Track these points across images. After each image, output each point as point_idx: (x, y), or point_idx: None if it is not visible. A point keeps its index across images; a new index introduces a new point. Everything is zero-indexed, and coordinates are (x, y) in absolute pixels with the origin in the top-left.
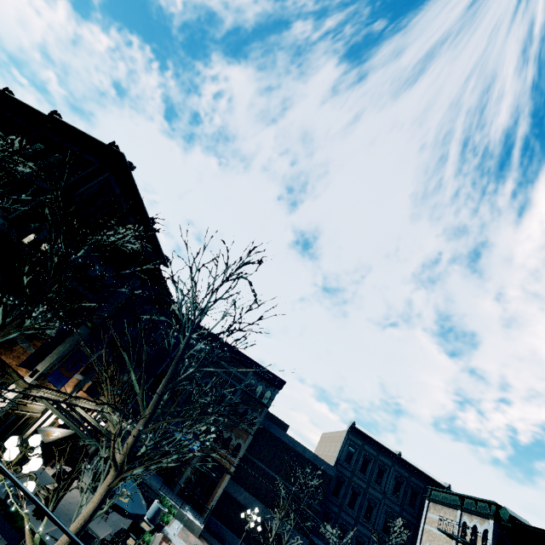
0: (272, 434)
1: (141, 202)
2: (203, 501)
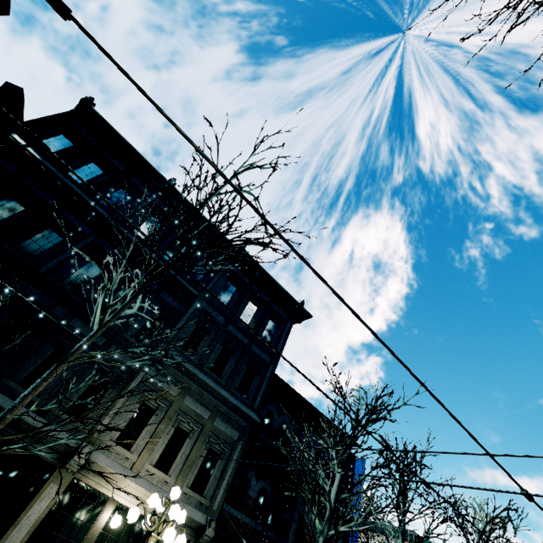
0: None
1: None
2: None
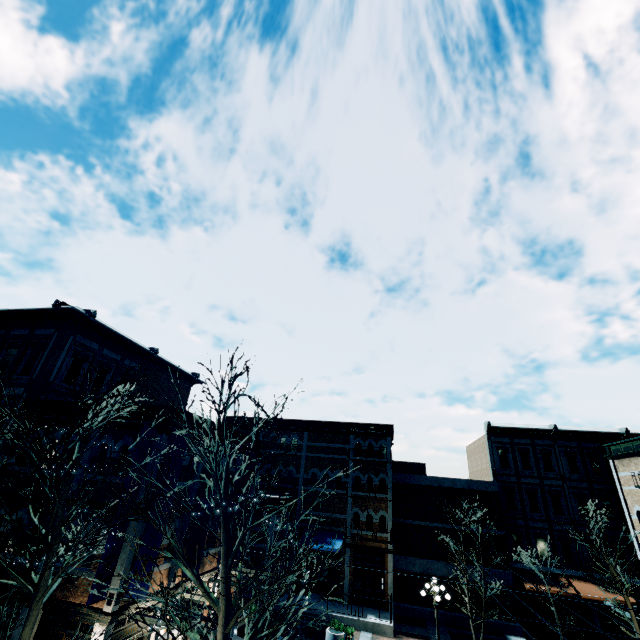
0: (411, 485)
1: (128, 340)
2: (380, 595)
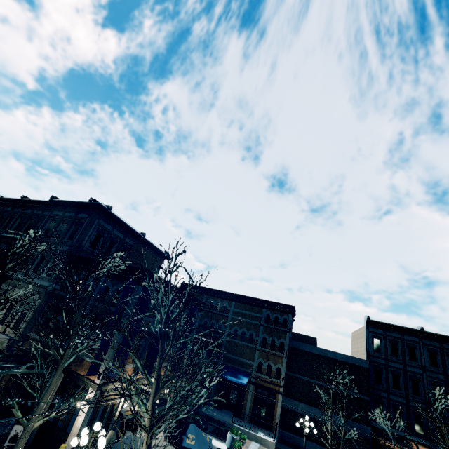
0: (303, 351)
1: (128, 226)
2: (270, 421)
